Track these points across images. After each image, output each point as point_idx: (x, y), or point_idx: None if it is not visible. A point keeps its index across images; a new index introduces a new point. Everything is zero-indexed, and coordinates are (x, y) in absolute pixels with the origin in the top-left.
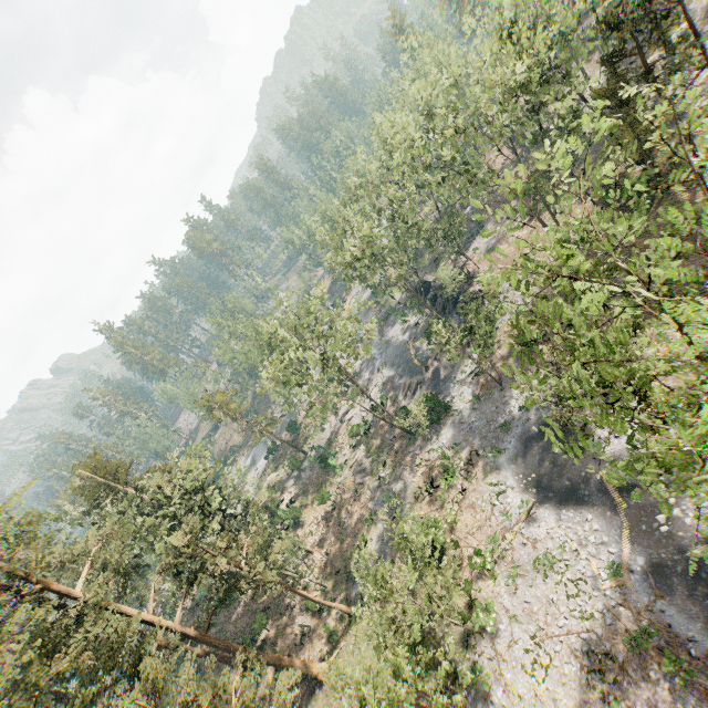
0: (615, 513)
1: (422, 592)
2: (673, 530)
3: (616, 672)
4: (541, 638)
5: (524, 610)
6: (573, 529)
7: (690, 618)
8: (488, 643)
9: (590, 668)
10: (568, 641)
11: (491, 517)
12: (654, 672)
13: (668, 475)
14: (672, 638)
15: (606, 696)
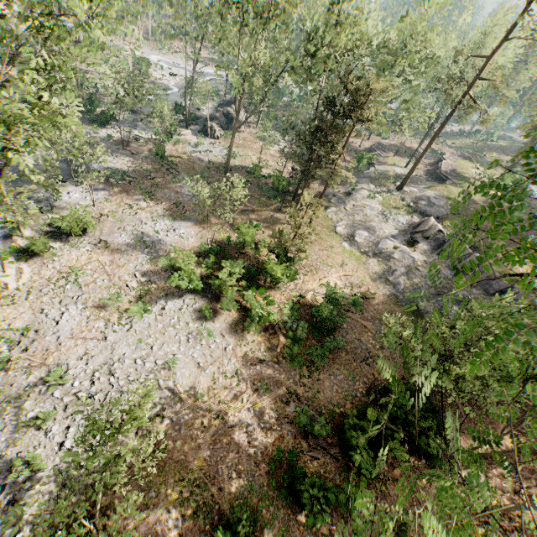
0: None
1: None
2: None
3: None
4: None
5: None
6: None
7: None
8: None
9: None
10: None
11: None
12: None
13: None
14: None
15: None
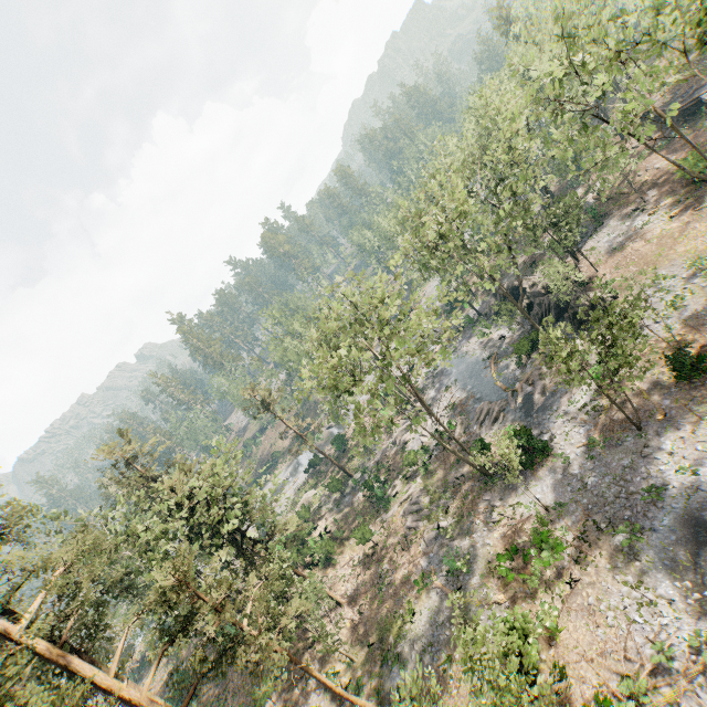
0: None
1: None
2: None
3: None
4: None
5: None
6: None
7: None
8: None
9: None
10: None
11: (627, 641)
12: None
13: None
14: None
15: None
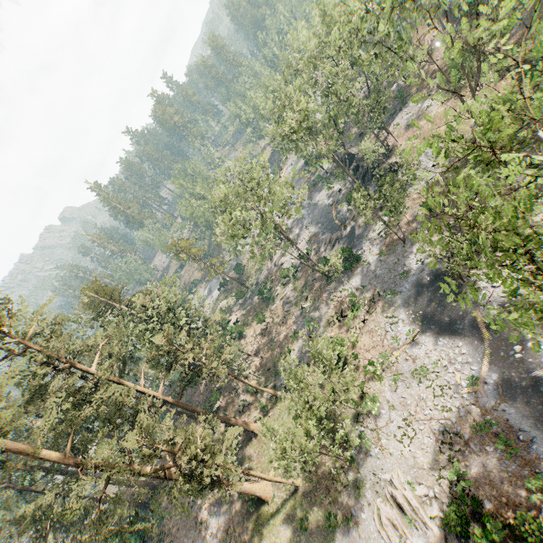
0: (481, 343)
1: (328, 386)
2: (524, 357)
3: (461, 445)
4: (410, 421)
5: (401, 402)
6: (446, 352)
7: (524, 417)
8: (372, 421)
9: (443, 441)
10: (429, 424)
11: (384, 340)
12: (489, 447)
13: (540, 317)
14: (507, 428)
15: (452, 459)
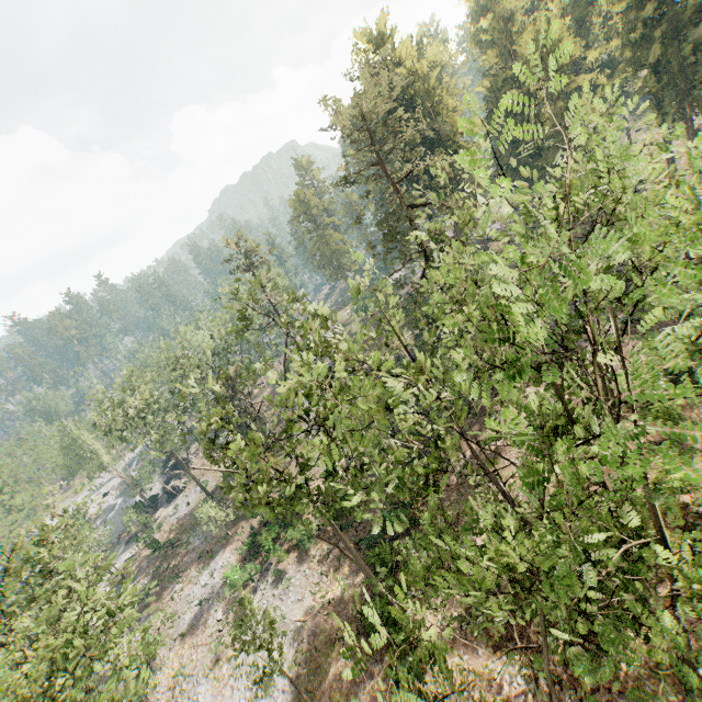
0: None
1: None
2: None
3: None
4: None
5: None
6: None
7: None
8: None
9: None
10: None
11: None
12: None
13: None
14: None
15: None
